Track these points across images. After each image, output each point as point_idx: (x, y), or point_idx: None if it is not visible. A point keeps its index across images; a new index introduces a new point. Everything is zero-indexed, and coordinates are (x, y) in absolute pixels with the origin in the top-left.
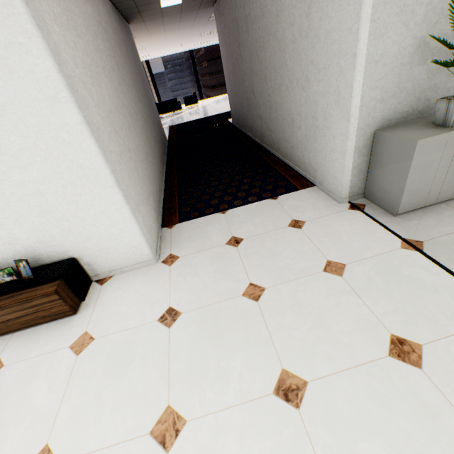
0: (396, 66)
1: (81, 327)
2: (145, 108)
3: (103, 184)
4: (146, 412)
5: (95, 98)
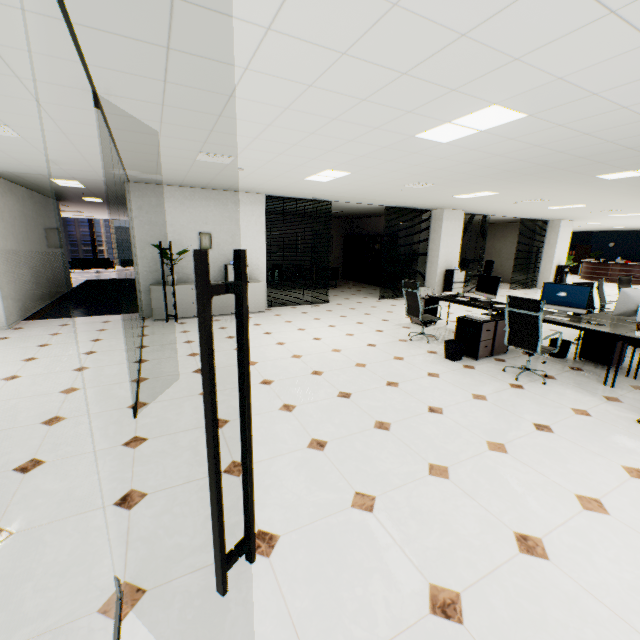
0: (154, 261)
1: None
2: (48, 257)
3: None
4: None
5: (2, 246)
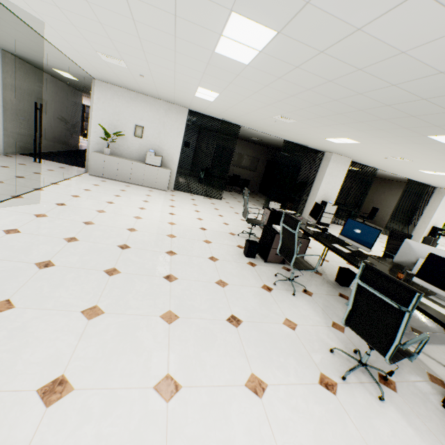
0: (101, 136)
1: None
2: (59, 123)
3: None
4: None
5: (14, 104)
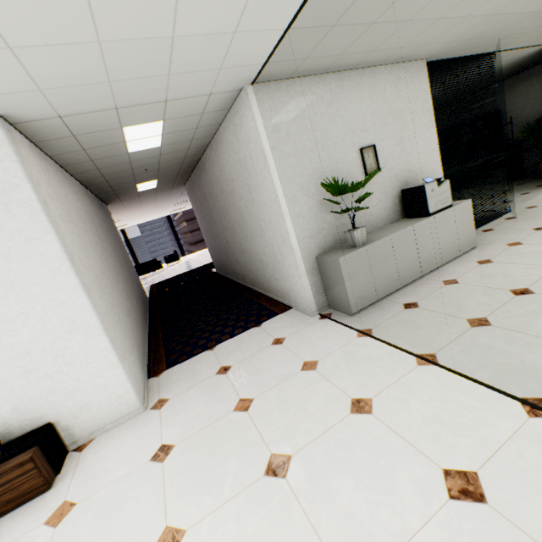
0: (312, 216)
1: (58, 499)
2: (125, 271)
3: (92, 333)
4: (143, 541)
5: (87, 266)
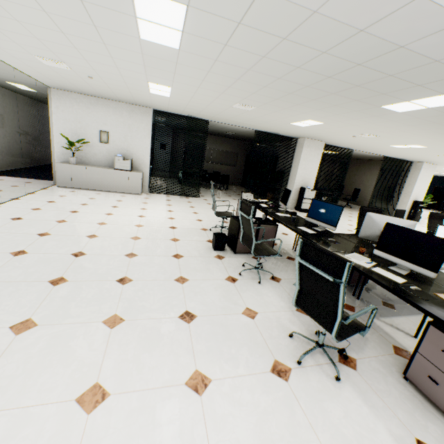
0: (66, 146)
1: None
2: (25, 139)
3: None
4: None
5: None
